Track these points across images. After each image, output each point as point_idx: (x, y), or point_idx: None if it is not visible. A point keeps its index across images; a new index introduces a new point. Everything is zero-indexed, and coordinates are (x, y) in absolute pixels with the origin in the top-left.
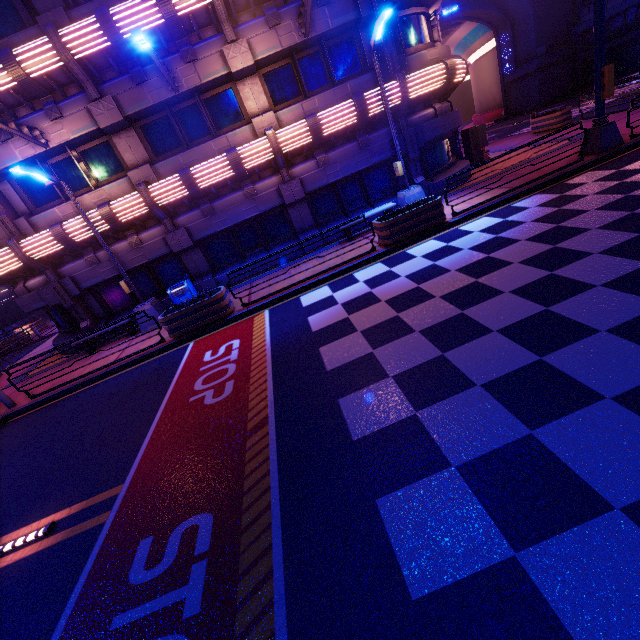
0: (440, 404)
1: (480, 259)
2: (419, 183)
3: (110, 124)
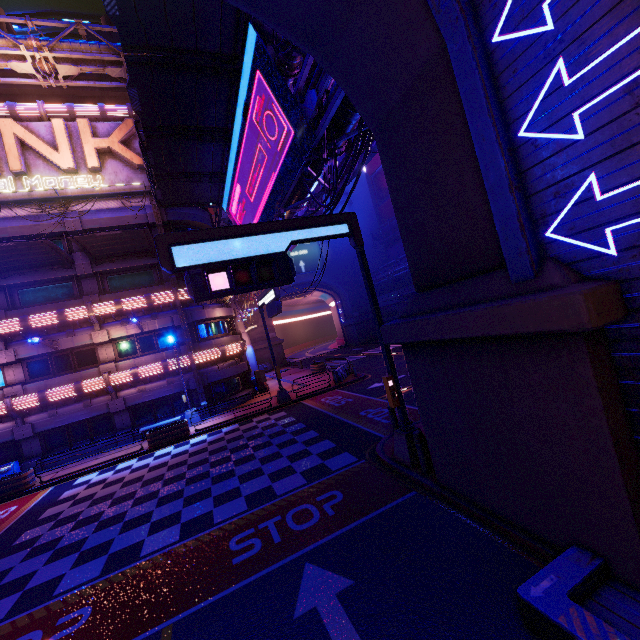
0: (57, 528)
1: (164, 462)
2: (203, 405)
3: (5, 362)
